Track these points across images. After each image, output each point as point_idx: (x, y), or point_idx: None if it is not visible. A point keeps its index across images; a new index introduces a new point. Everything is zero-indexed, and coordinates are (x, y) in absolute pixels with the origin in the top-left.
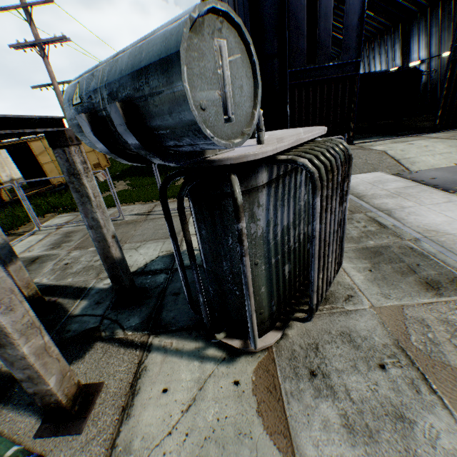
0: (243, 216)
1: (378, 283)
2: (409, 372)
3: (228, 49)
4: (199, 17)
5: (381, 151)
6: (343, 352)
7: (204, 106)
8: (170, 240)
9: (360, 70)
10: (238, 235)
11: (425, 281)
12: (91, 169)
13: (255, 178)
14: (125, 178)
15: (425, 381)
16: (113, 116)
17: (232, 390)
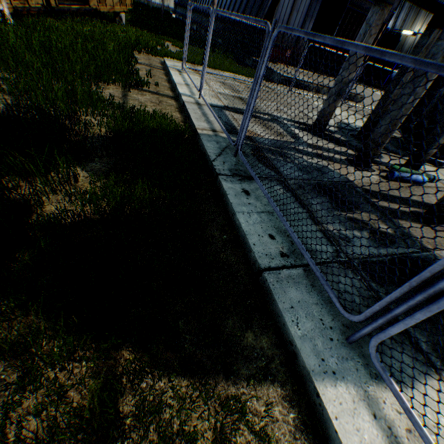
0: None
1: None
2: None
3: None
4: None
5: None
6: None
7: None
8: None
9: None
10: None
11: None
12: (118, 4)
13: None
14: (155, 35)
15: None
16: None
17: None
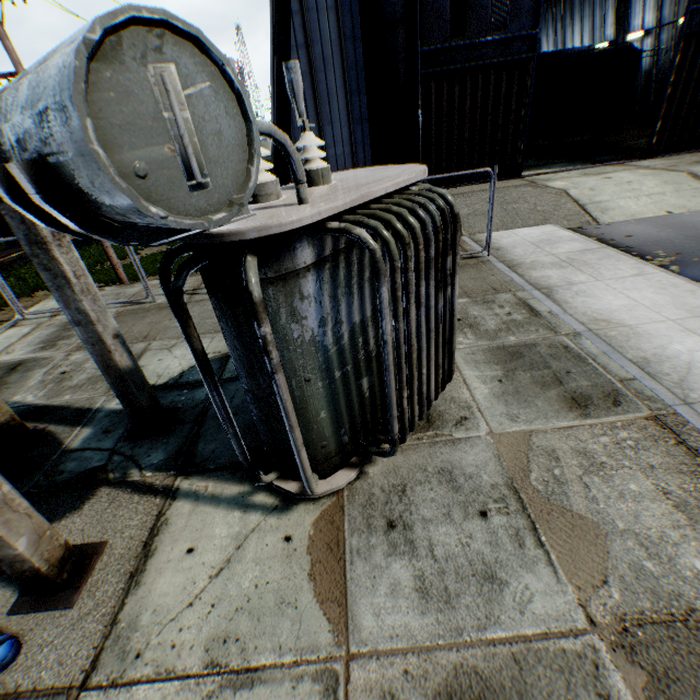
0: (266, 317)
1: (507, 400)
2: (517, 521)
3: (181, 77)
4: (109, 35)
5: (560, 191)
6: (438, 496)
7: (144, 171)
8: (221, 336)
9: (550, 45)
10: (263, 344)
11: (572, 396)
12: None
13: (291, 258)
14: None
15: (534, 532)
16: (21, 181)
17: (280, 549)
